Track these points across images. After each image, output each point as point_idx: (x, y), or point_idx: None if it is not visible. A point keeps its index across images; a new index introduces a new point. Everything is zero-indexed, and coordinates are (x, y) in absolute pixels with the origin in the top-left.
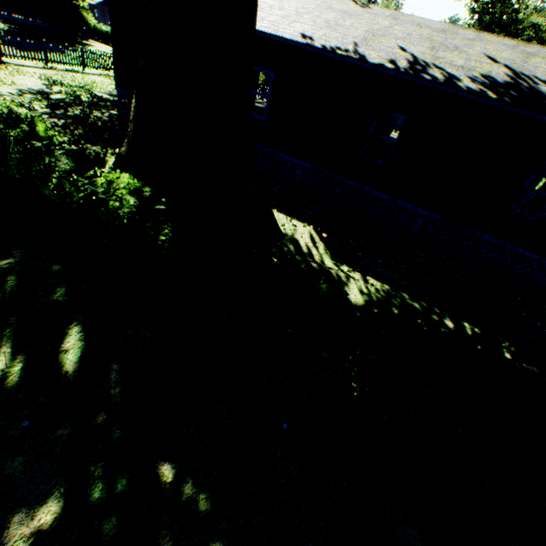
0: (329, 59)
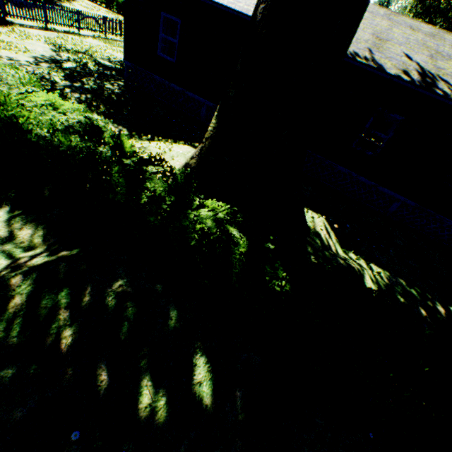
0: None
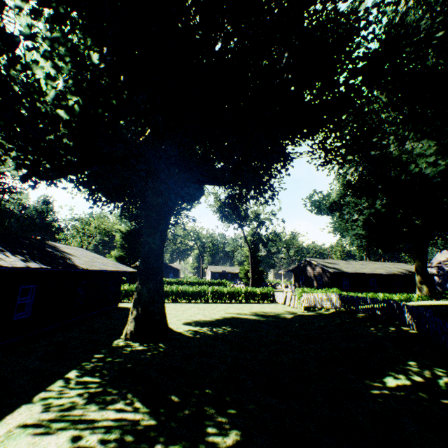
0: (384, 274)
